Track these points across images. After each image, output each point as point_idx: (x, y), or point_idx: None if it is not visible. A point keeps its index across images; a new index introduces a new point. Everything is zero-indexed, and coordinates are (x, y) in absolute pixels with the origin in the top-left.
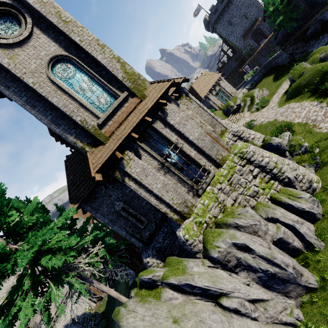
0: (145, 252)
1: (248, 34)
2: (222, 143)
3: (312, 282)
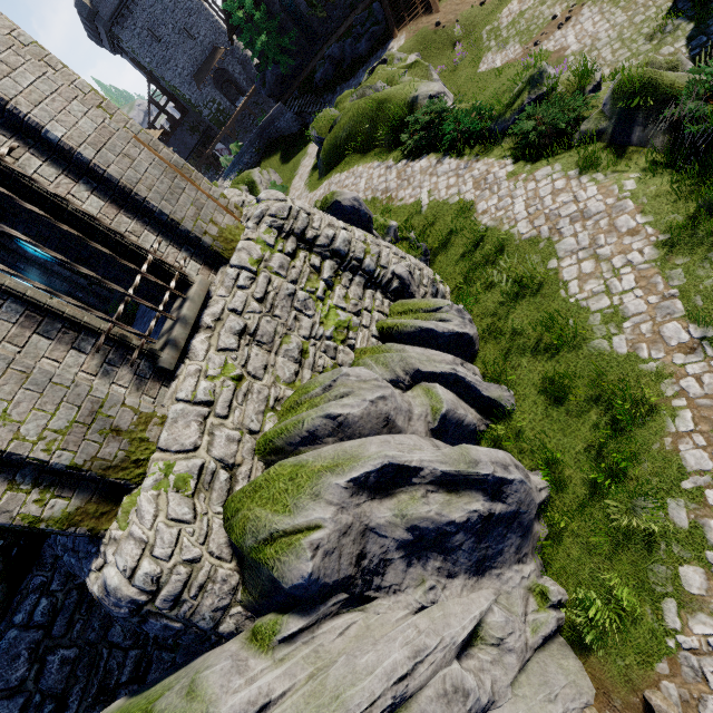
0: None
1: (205, 74)
2: (207, 190)
3: (542, 485)
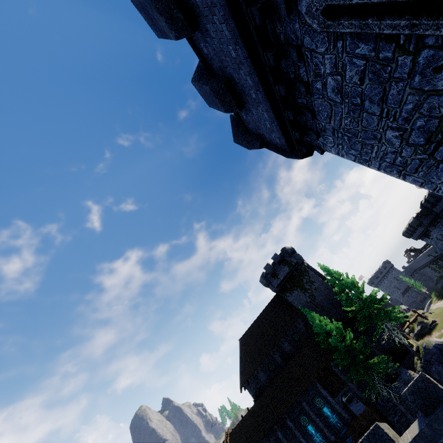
0: (403, 371)
1: None
2: None
3: None
